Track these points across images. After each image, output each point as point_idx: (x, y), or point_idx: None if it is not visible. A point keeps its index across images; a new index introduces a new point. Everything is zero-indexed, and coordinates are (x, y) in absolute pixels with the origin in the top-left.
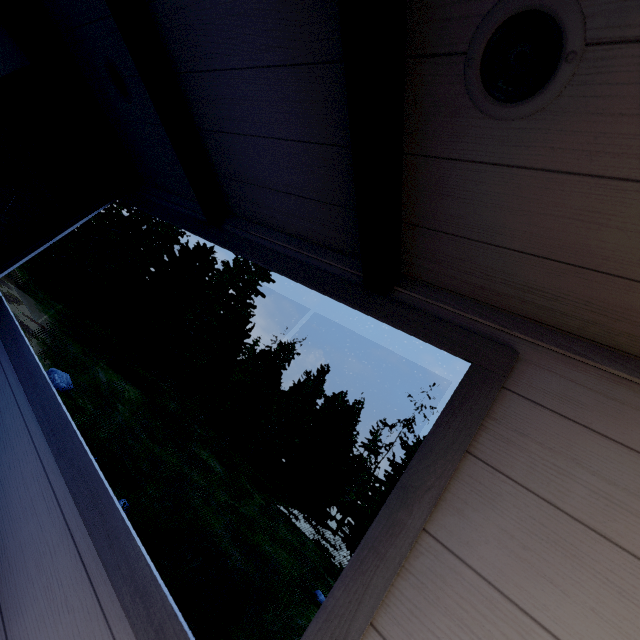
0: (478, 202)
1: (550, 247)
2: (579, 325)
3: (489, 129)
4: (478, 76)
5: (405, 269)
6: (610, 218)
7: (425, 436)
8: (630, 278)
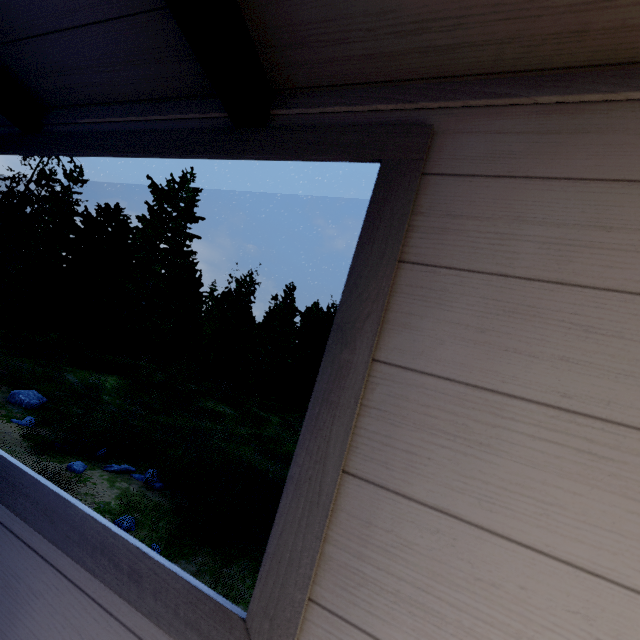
0: None
1: None
2: (494, 54)
3: None
4: None
5: (274, 80)
6: None
7: None
8: None
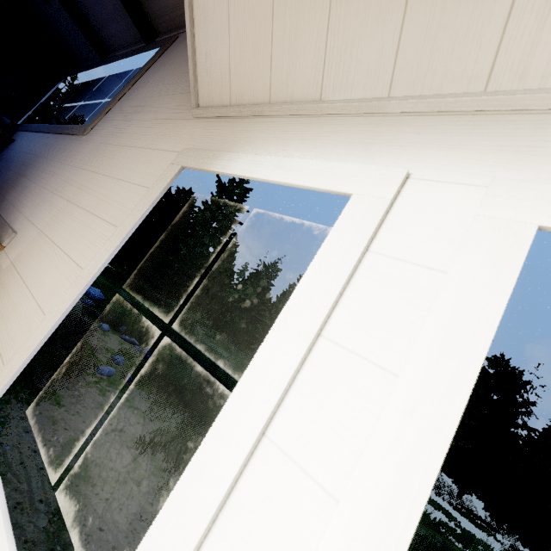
0: None
1: None
2: None
3: None
4: None
5: (157, 31)
6: None
7: None
8: None
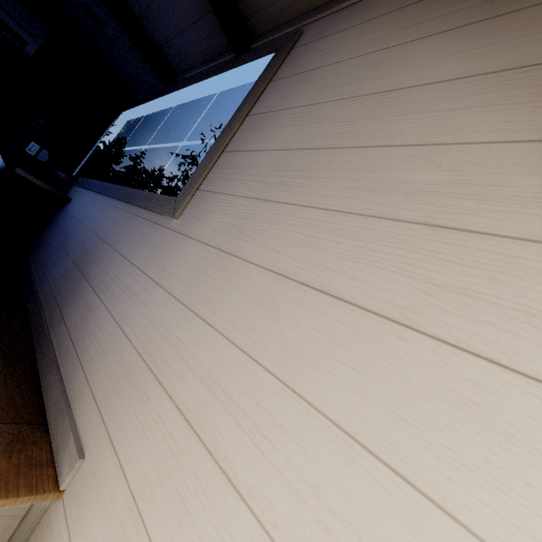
0: None
1: None
2: None
3: None
4: None
5: (253, 32)
6: None
7: None
8: None
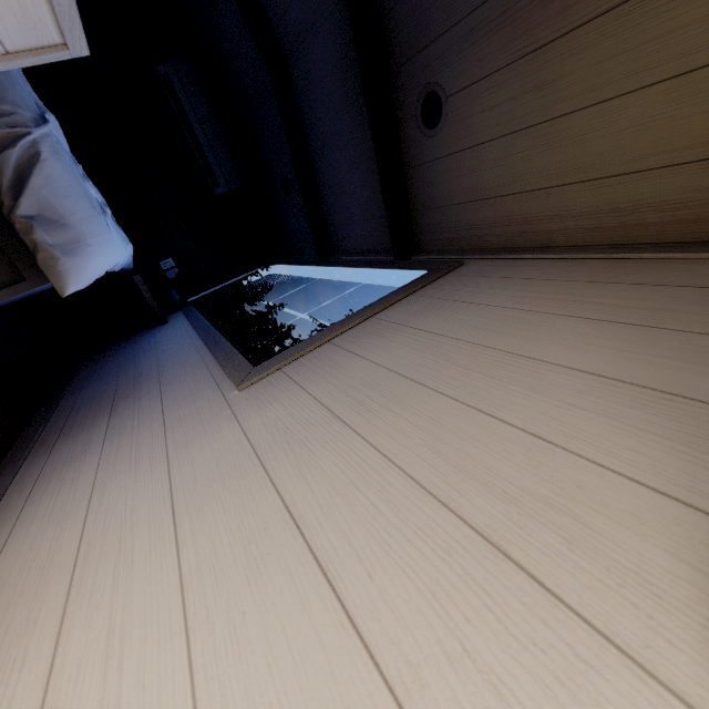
0: (437, 183)
1: (469, 194)
2: (497, 240)
3: (431, 143)
4: (421, 122)
5: (419, 246)
6: (481, 166)
7: None
8: (501, 196)
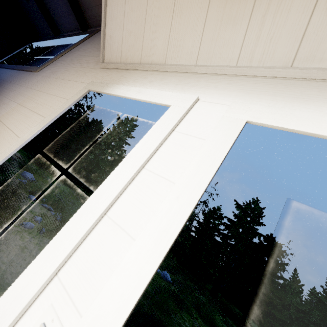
0: None
1: (96, 2)
2: None
3: None
4: None
5: (89, 25)
6: None
7: (213, 207)
8: None
